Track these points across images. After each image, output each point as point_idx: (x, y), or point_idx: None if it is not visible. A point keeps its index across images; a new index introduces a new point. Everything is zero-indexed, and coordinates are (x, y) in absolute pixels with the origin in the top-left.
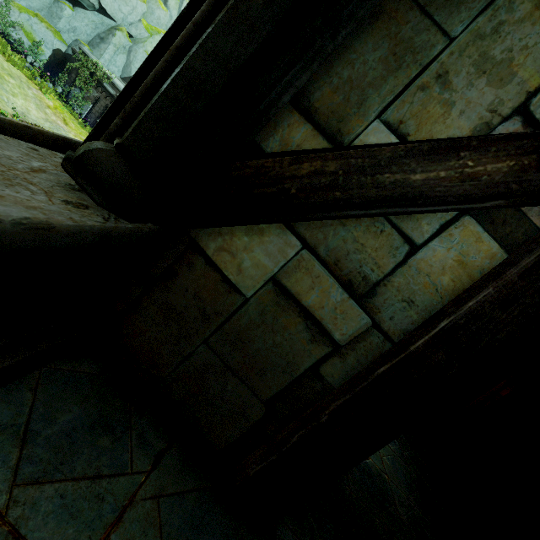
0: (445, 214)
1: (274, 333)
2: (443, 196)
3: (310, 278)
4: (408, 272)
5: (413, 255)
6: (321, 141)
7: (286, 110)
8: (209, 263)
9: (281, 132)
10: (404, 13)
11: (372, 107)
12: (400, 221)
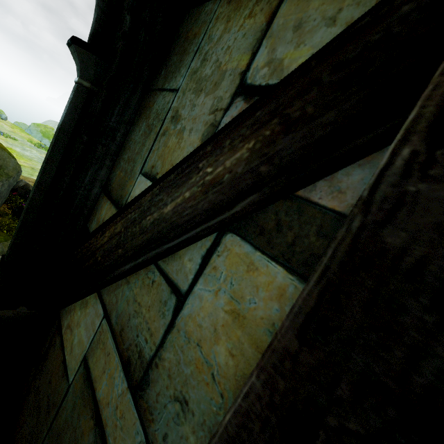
0: (205, 240)
1: (75, 443)
2: (191, 218)
3: (104, 357)
4: (178, 340)
5: (180, 310)
6: (113, 209)
7: (101, 197)
8: (61, 342)
9: (98, 214)
10: (153, 100)
11: (138, 168)
12: (166, 264)
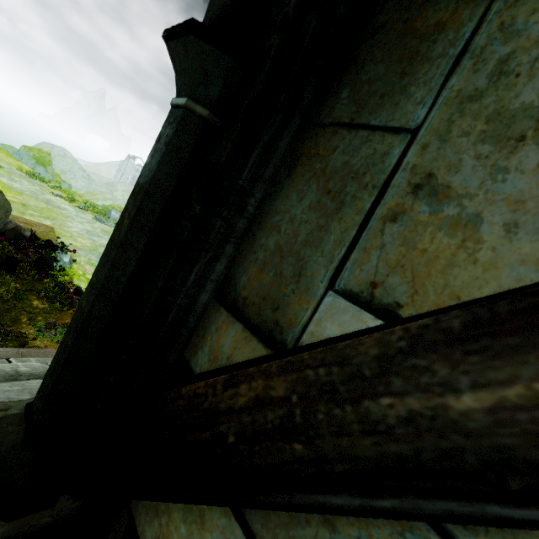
0: None
1: None
2: None
3: None
4: None
5: None
6: (255, 345)
7: (213, 309)
8: None
9: (209, 341)
10: (326, 142)
11: (316, 274)
12: None
